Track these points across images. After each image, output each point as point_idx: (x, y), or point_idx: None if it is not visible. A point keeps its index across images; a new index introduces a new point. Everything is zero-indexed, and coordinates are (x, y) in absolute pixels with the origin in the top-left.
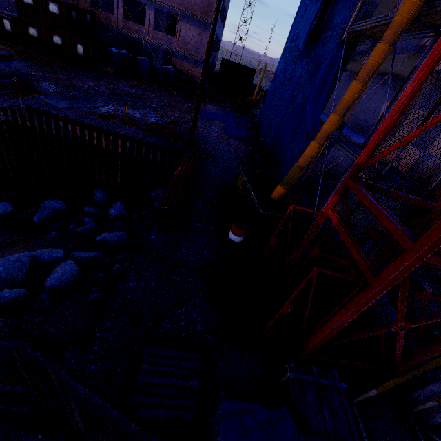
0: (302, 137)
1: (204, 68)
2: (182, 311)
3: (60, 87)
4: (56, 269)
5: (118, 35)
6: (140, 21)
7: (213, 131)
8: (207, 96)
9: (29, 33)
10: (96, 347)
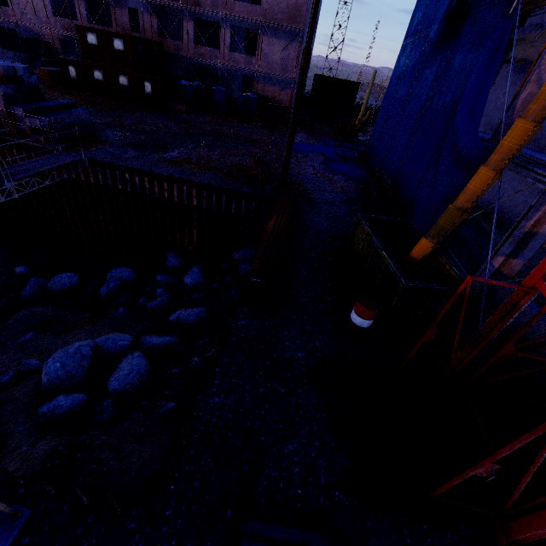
0: (448, 163)
1: (300, 84)
2: (293, 447)
3: (126, 134)
4: (121, 364)
5: (190, 65)
6: (213, 45)
7: (310, 167)
8: (298, 124)
9: (95, 77)
10: (169, 511)
